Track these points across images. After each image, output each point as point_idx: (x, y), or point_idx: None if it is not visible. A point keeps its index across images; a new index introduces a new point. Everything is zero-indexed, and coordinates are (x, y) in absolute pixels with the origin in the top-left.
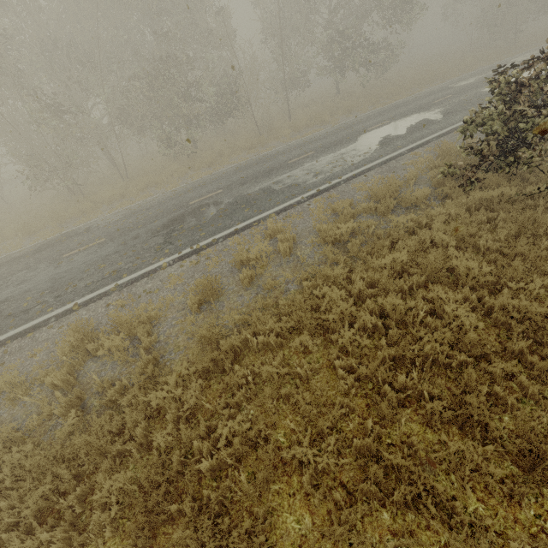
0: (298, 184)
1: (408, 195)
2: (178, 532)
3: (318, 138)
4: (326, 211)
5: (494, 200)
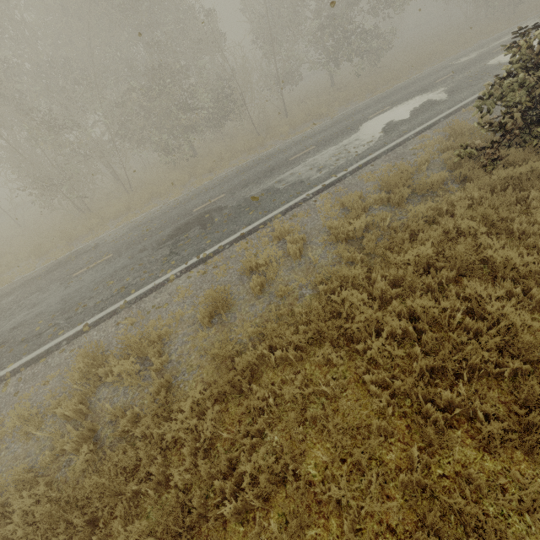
0: (302, 181)
1: (422, 182)
2: None
3: (318, 132)
4: (335, 207)
5: (522, 178)
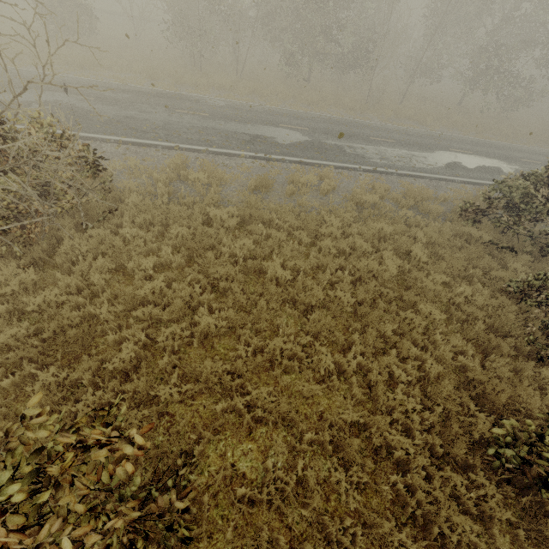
0: (364, 157)
1: (426, 204)
2: (211, 252)
3: (408, 133)
4: (368, 185)
5: (474, 238)
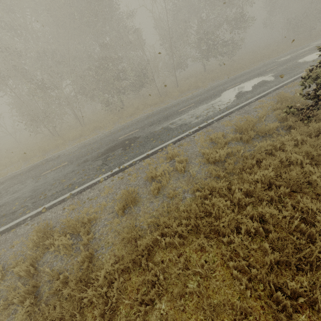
0: (186, 124)
1: (263, 128)
2: None
3: (196, 96)
4: (206, 141)
5: None
